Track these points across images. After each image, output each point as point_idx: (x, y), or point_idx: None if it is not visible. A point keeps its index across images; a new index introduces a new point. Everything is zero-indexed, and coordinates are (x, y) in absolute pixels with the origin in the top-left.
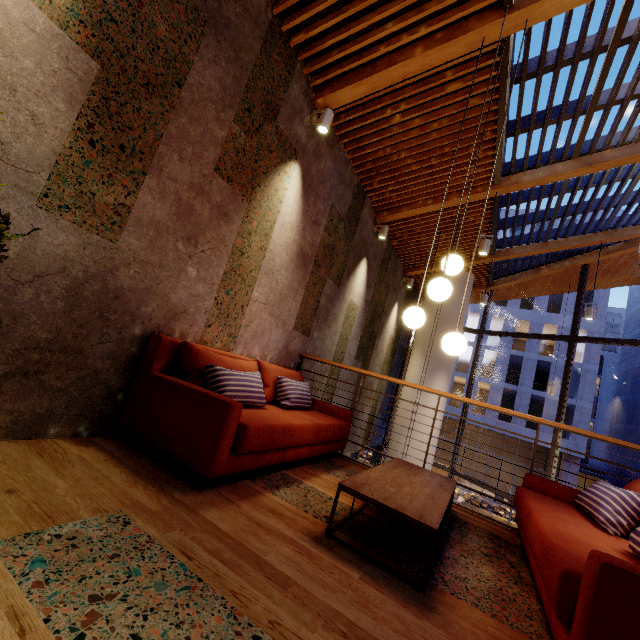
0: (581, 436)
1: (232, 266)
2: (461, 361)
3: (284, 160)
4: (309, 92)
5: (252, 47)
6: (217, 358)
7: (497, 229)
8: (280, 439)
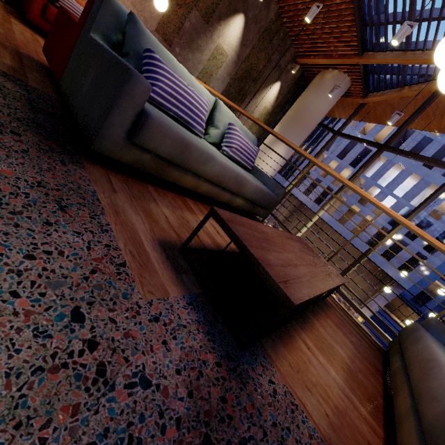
0: (415, 277)
1: None
2: None
3: None
4: None
5: None
6: None
7: (365, 23)
8: None
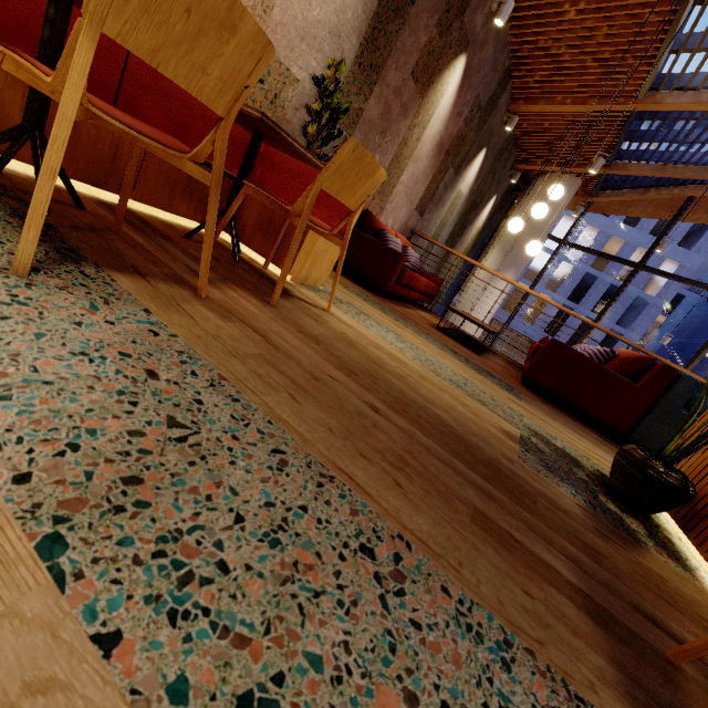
0: None
1: (397, 154)
2: (532, 268)
3: (457, 55)
4: None
5: None
6: (382, 225)
7: (623, 141)
8: (413, 282)
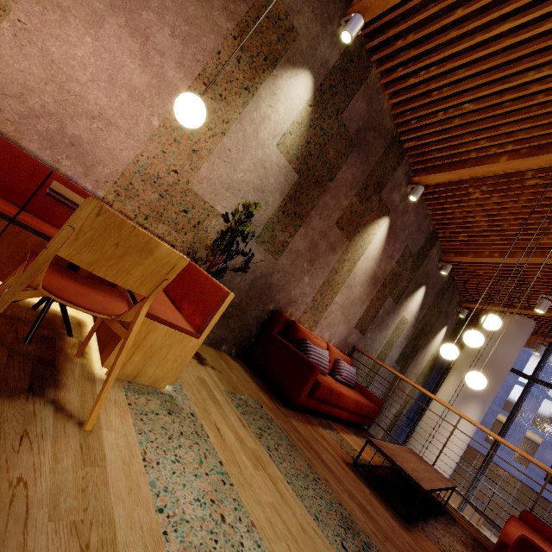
0: None
1: (328, 279)
2: (511, 401)
3: (379, 216)
4: (409, 172)
5: (378, 153)
6: (307, 335)
7: None
8: (334, 398)
